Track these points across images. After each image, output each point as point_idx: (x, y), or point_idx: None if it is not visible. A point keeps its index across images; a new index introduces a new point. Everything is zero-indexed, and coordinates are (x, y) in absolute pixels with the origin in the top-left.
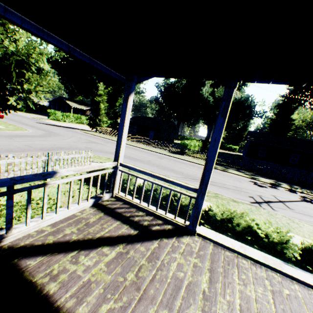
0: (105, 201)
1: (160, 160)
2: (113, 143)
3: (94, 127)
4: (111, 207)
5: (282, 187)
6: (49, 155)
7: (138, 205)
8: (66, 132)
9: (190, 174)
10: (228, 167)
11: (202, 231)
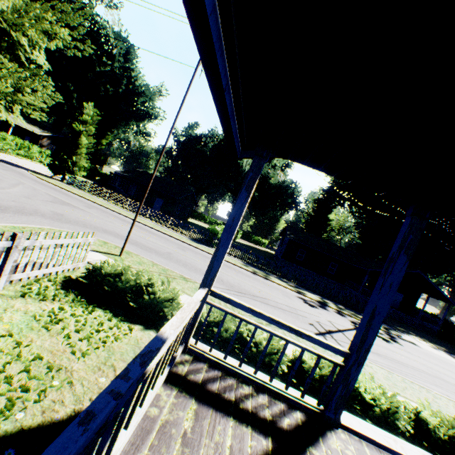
0: (179, 364)
1: (184, 253)
2: (99, 209)
3: (59, 172)
4: (197, 379)
5: (331, 307)
6: (15, 238)
7: (235, 370)
8: (3, 172)
9: (233, 282)
10: (268, 273)
11: (343, 418)
